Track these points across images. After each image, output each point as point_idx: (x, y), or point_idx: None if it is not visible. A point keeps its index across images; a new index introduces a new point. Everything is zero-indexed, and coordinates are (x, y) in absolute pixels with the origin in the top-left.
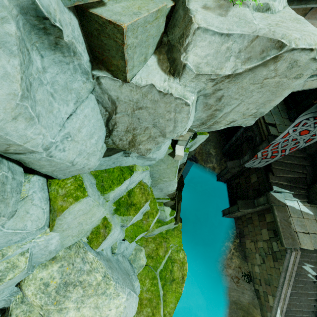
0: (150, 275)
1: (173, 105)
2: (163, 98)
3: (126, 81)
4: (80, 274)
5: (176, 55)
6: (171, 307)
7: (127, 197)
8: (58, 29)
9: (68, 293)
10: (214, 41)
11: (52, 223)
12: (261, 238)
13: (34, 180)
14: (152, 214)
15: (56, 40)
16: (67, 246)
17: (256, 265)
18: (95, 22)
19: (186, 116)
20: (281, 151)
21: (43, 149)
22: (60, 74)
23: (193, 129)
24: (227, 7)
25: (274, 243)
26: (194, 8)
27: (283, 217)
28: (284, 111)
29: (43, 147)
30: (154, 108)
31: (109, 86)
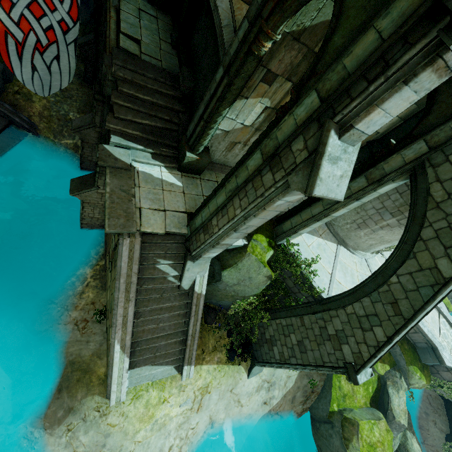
0: None
1: None
2: None
3: None
4: None
5: None
6: None
7: None
8: None
9: None
10: None
11: None
12: (112, 241)
13: None
14: None
15: None
16: None
17: (108, 289)
18: None
19: None
20: (45, 3)
21: None
22: None
23: None
24: None
25: (113, 238)
26: None
27: (121, 186)
28: (167, 32)
29: None
30: None
31: None
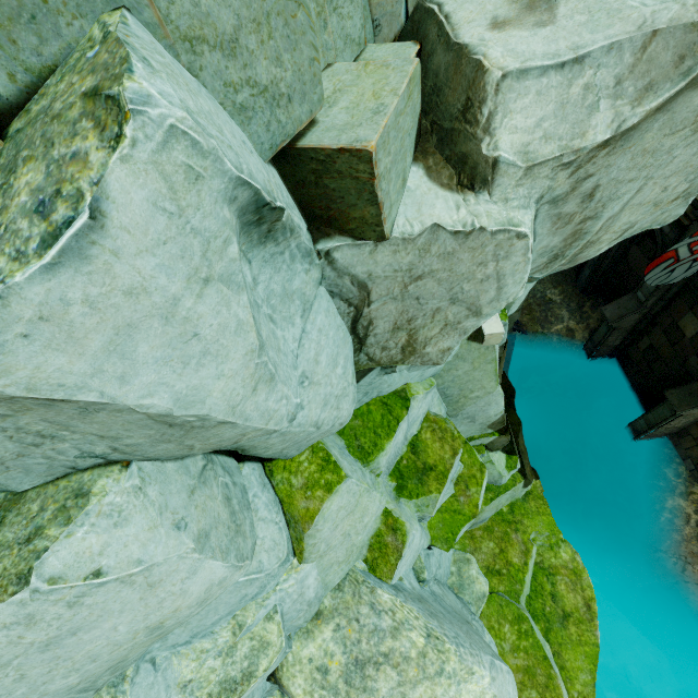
0: (507, 613)
1: (490, 248)
2: (464, 242)
3: (383, 239)
4: (380, 639)
5: (467, 147)
6: (584, 682)
7: (411, 456)
8: (278, 211)
9: (369, 682)
10: (549, 86)
11: (299, 547)
12: None
13: (248, 473)
14: (473, 477)
15: (270, 227)
16: (333, 586)
17: None
18: (311, 161)
19: (523, 259)
20: None
21: (289, 421)
22: (273, 277)
23: (533, 276)
24: (548, 1)
25: None
26: (476, 38)
27: None
28: None
29: (289, 419)
30: (449, 267)
31: (351, 259)
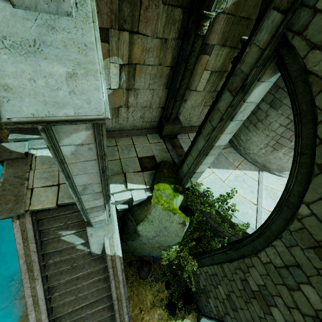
0: None
1: None
2: None
3: None
4: None
5: None
6: None
7: None
8: None
9: None
10: None
11: None
12: None
13: None
14: None
15: None
16: None
17: None
18: None
19: None
20: None
21: None
22: None
23: None
24: None
25: None
26: None
27: (15, 174)
28: None
29: None
30: None
31: None
